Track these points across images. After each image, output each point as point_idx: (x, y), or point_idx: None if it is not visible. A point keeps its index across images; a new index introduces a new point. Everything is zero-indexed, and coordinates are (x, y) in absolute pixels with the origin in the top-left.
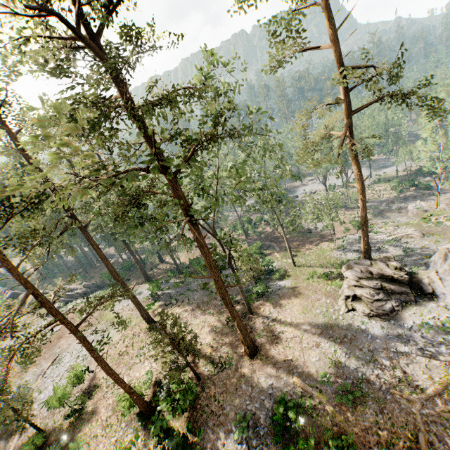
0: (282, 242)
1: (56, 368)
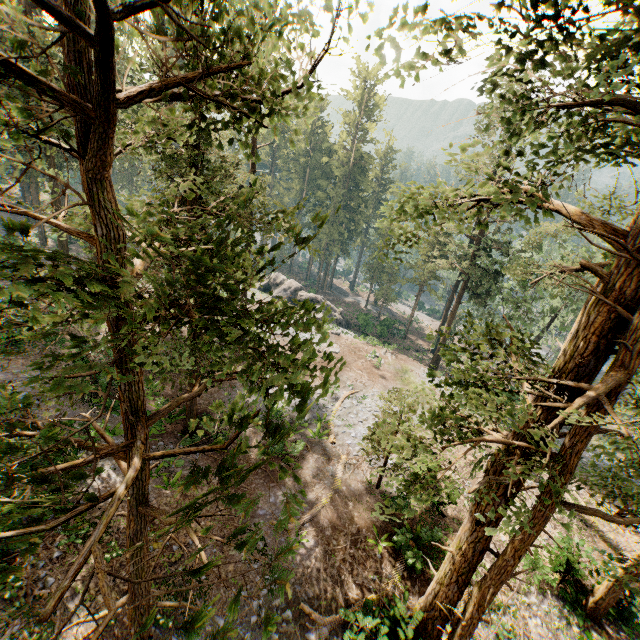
0: None
1: (357, 406)
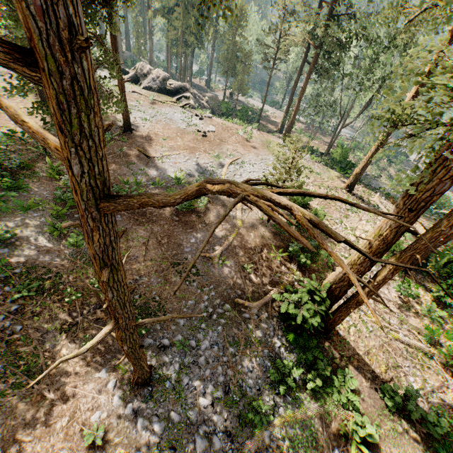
0: None
1: (240, 169)
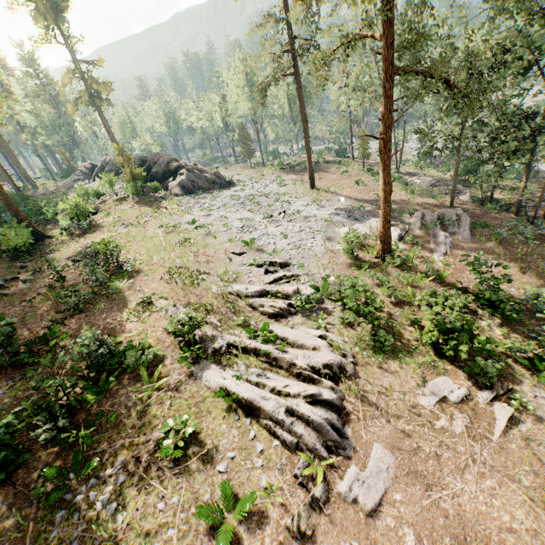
0: None
1: None
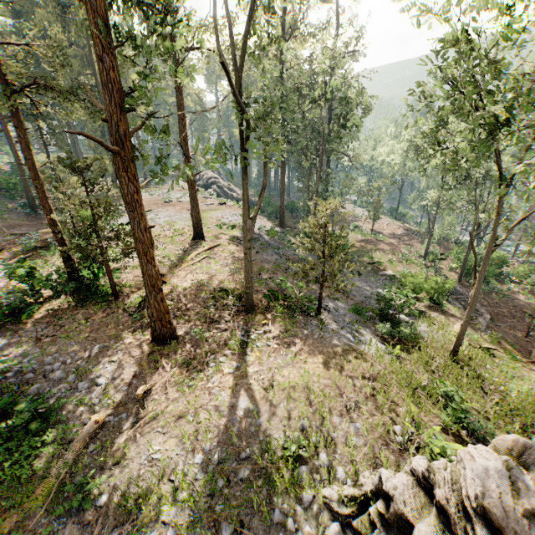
0: (515, 330)
1: None
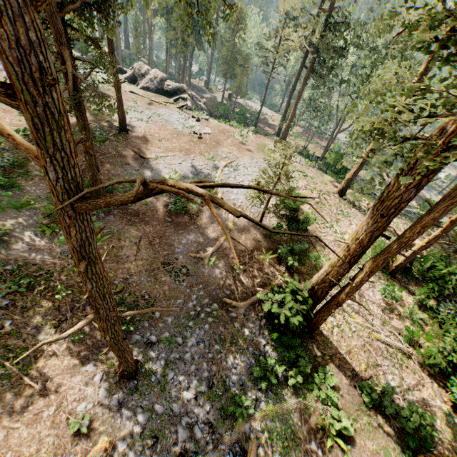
0: None
1: (234, 172)
